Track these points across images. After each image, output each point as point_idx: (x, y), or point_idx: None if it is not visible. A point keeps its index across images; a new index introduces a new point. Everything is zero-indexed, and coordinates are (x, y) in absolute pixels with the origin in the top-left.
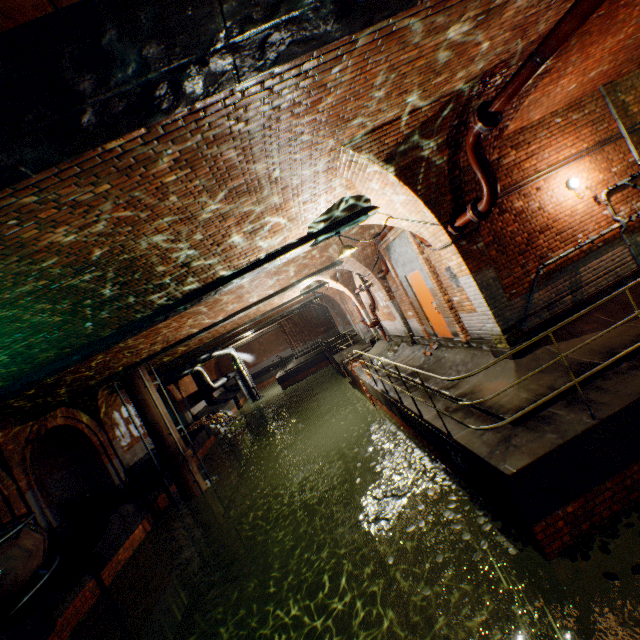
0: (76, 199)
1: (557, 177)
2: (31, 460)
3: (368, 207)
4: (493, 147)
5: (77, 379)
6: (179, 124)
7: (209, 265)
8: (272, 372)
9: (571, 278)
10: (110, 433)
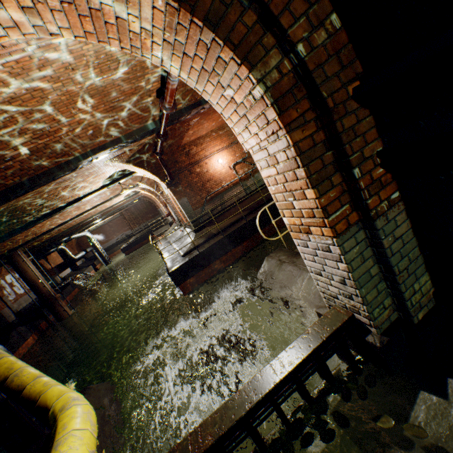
0: None
1: (214, 158)
2: None
3: (132, 172)
4: (178, 152)
5: None
6: None
7: (54, 203)
8: (120, 245)
9: (221, 199)
10: (0, 293)
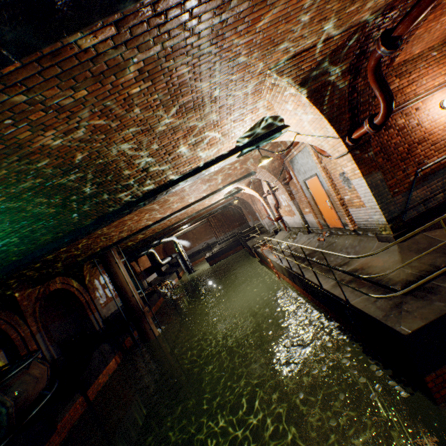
0: (59, 103)
1: (433, 99)
2: (39, 312)
3: (281, 126)
4: (385, 74)
5: (69, 256)
6: (144, 27)
7: (162, 170)
8: (202, 254)
9: (443, 179)
10: (92, 294)
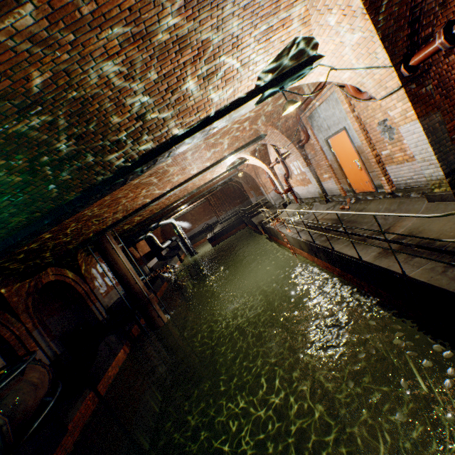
0: None
1: None
2: (33, 308)
3: (313, 57)
4: None
5: (57, 244)
6: None
7: (163, 120)
8: (202, 235)
9: None
10: (91, 284)
